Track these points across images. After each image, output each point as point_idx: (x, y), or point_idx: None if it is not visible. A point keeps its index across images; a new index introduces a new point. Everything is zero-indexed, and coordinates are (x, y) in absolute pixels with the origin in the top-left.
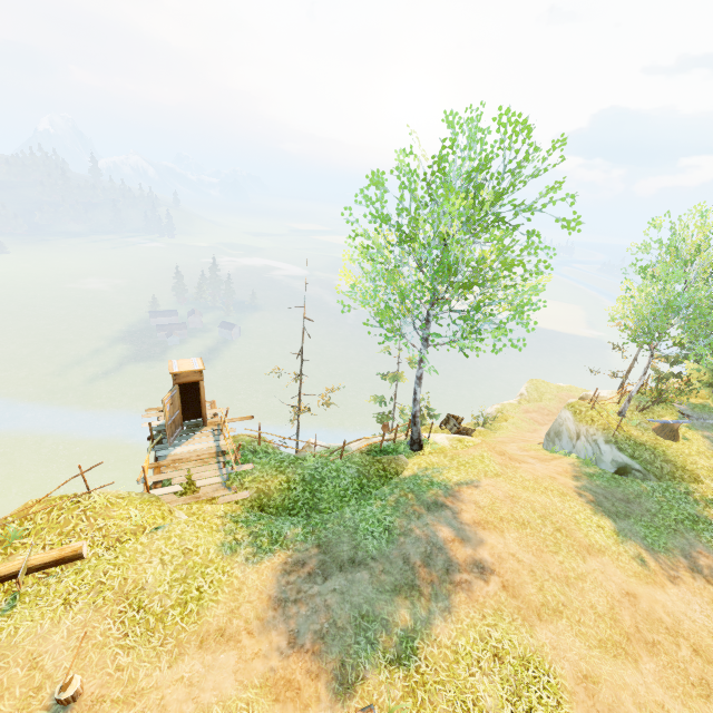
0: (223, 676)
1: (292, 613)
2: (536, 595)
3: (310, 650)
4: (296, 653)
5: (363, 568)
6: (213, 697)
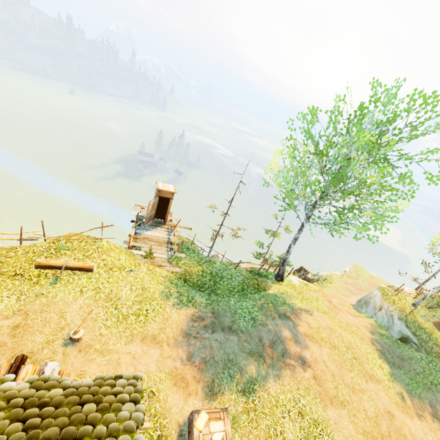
0: (150, 360)
1: (192, 343)
2: (332, 389)
3: (197, 366)
4: (190, 364)
5: (235, 335)
6: (143, 369)
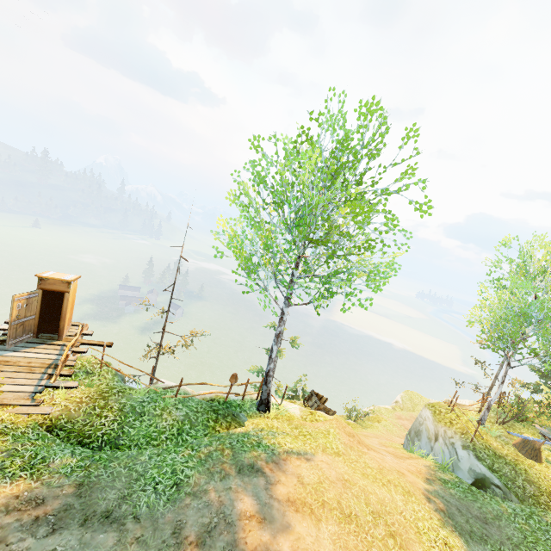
0: None
1: None
2: None
3: None
4: None
5: (114, 528)
6: None
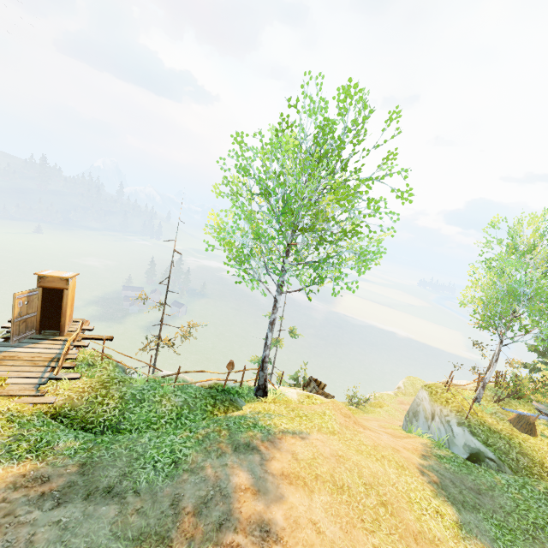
0: None
1: None
2: None
3: None
4: None
5: (115, 502)
6: None
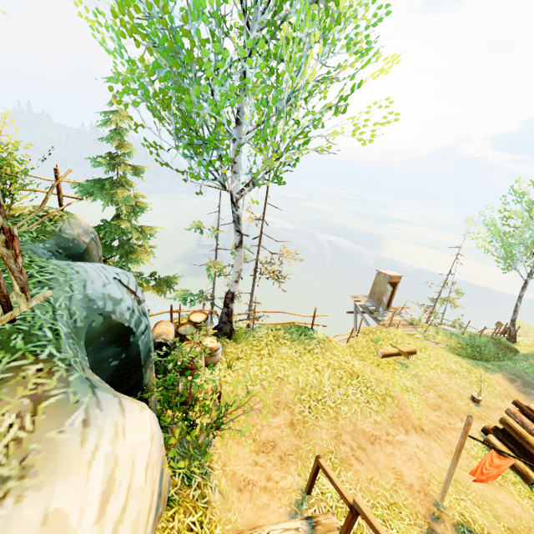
0: None
1: (532, 398)
2: None
3: None
4: None
5: None
6: None
